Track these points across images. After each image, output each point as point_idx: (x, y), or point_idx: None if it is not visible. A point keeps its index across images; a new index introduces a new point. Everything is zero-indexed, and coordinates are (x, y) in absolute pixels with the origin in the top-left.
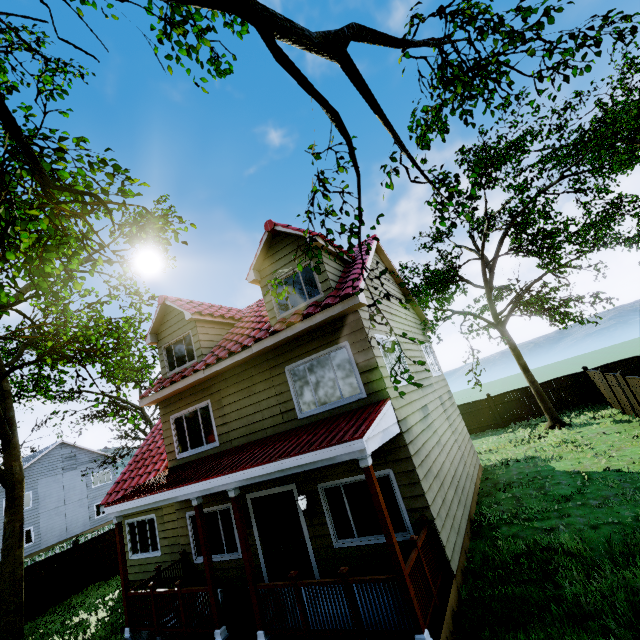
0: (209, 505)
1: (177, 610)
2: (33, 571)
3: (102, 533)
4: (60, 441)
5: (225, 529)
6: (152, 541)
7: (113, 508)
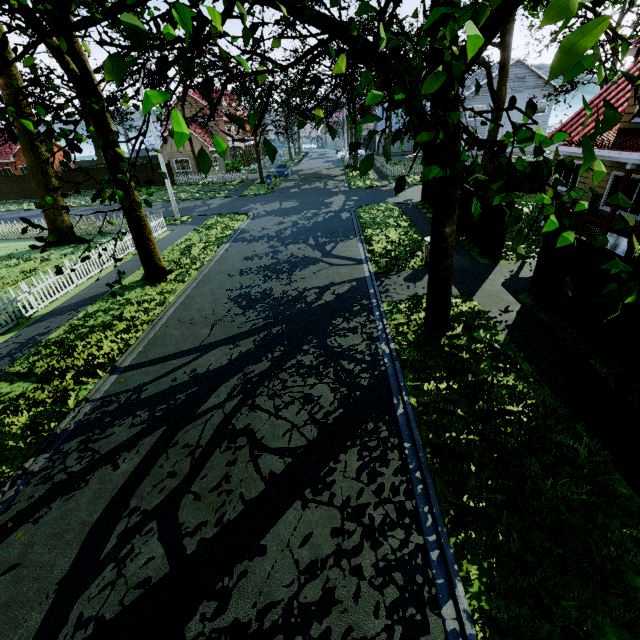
0: (636, 173)
1: (577, 226)
2: (492, 168)
3: (535, 161)
4: (517, 58)
5: (638, 196)
6: (572, 181)
7: (564, 149)
